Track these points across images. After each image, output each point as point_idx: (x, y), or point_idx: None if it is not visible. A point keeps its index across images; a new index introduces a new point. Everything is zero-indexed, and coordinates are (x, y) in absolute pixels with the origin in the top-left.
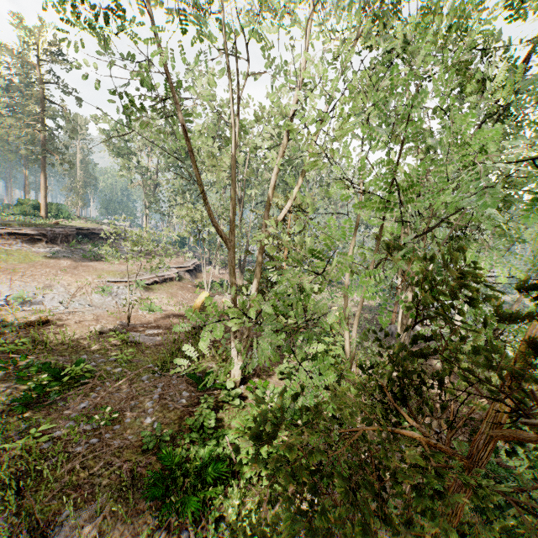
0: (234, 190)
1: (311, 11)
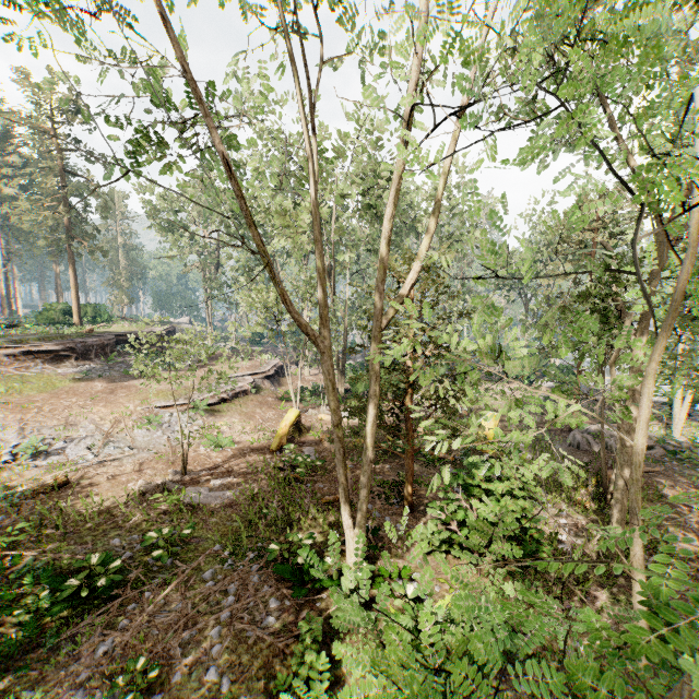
0: (321, 255)
1: None
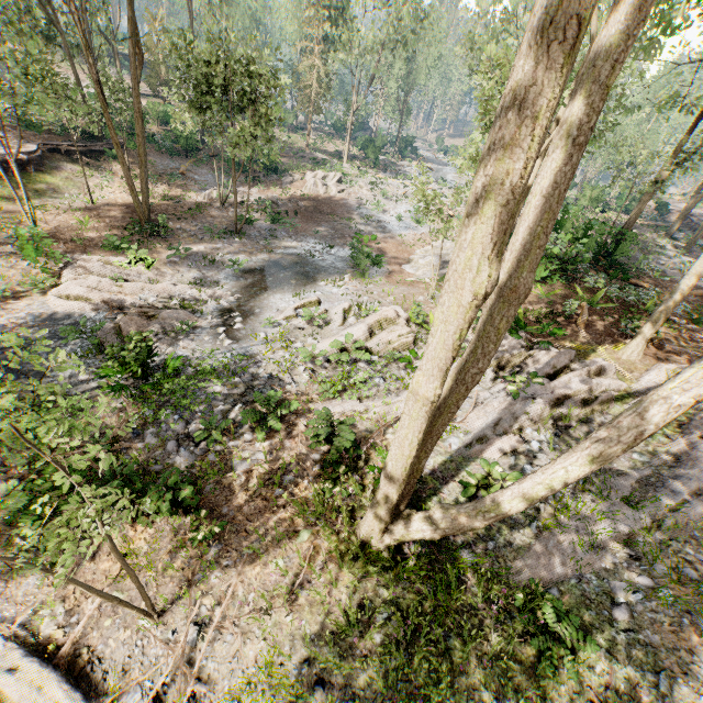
0: None
1: None
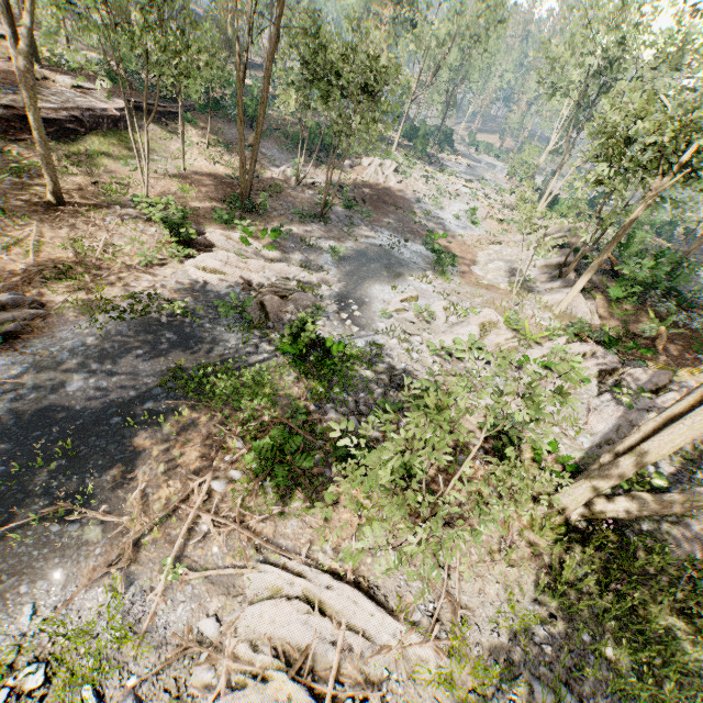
0: None
1: None
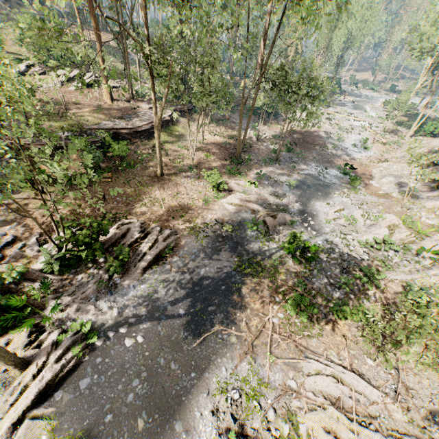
0: None
1: None
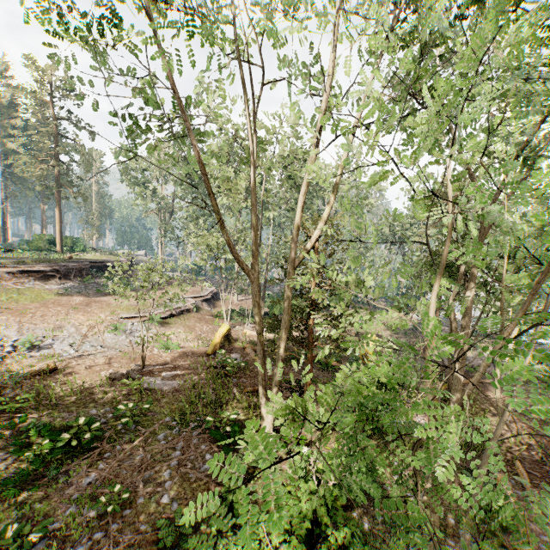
0: (256, 215)
1: (338, 5)
